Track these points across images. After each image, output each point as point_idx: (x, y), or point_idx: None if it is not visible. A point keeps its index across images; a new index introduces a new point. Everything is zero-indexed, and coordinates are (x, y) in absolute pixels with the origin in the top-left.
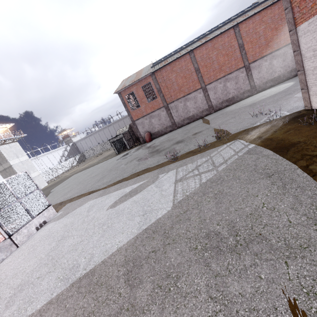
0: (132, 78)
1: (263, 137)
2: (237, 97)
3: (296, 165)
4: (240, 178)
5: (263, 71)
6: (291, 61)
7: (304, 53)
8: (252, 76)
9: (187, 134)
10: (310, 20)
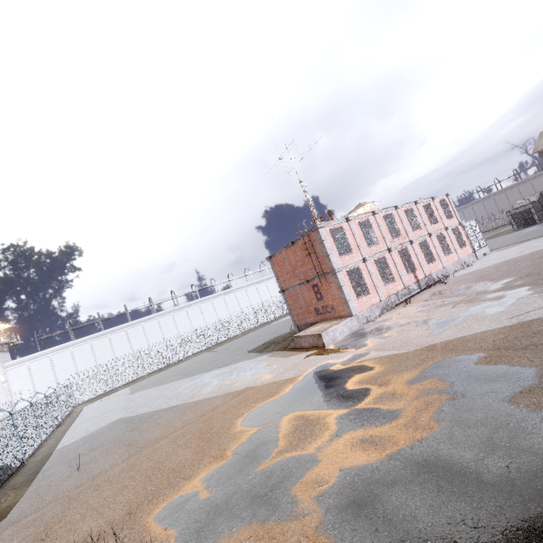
0: None
1: None
2: None
3: None
4: None
5: None
6: None
7: None
8: None
9: None
10: None
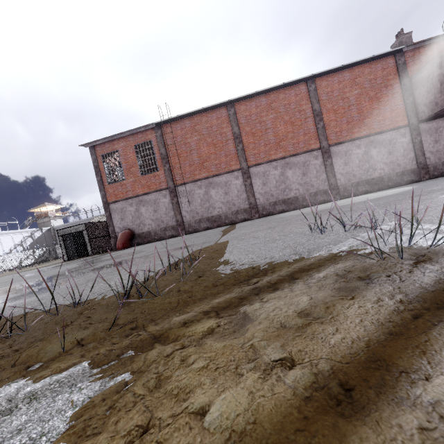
0: None
1: None
2: (304, 199)
3: None
4: None
5: (353, 162)
6: (403, 156)
7: None
8: (334, 168)
9: (164, 247)
10: None
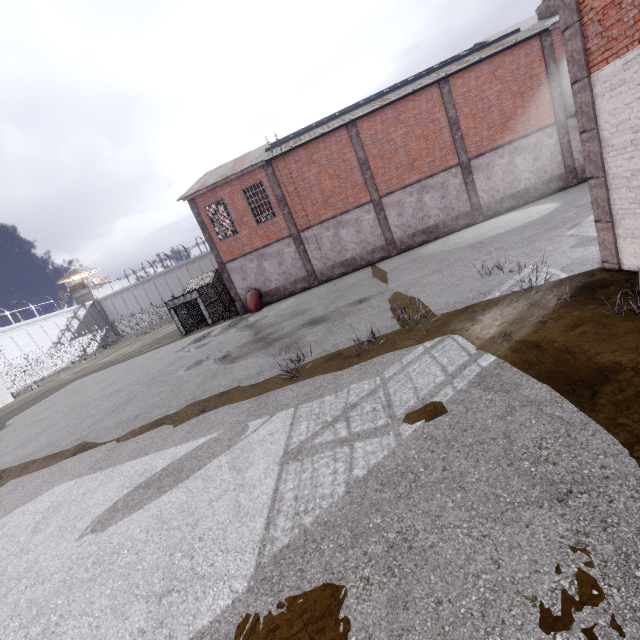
0: (223, 169)
1: (514, 337)
2: (444, 225)
3: (636, 458)
4: (466, 486)
5: (497, 176)
6: (550, 161)
7: (609, 136)
8: (475, 185)
9: (338, 302)
10: (629, 53)
